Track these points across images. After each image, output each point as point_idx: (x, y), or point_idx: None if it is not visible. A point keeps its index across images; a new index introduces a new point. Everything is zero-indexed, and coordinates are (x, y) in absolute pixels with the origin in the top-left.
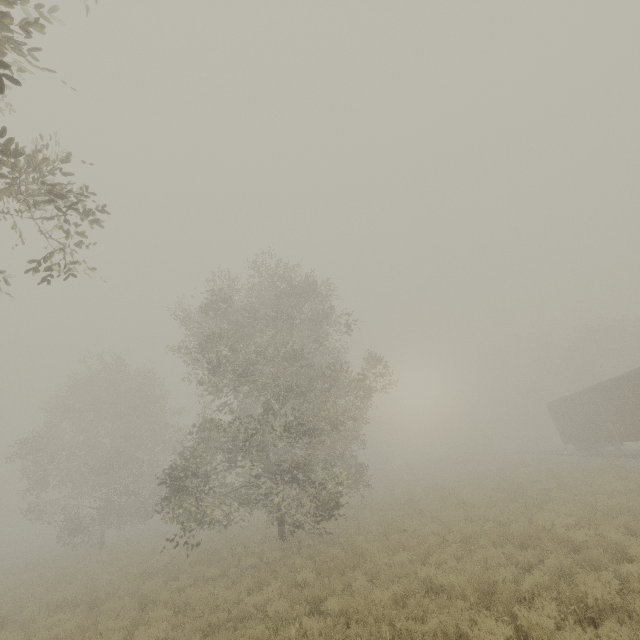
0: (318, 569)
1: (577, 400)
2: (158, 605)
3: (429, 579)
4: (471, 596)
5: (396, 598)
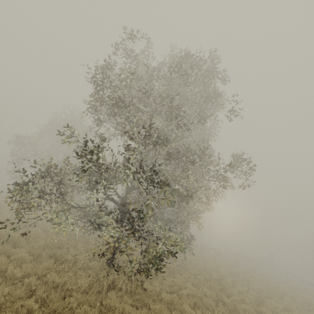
0: None
1: None
2: None
3: None
4: None
5: None
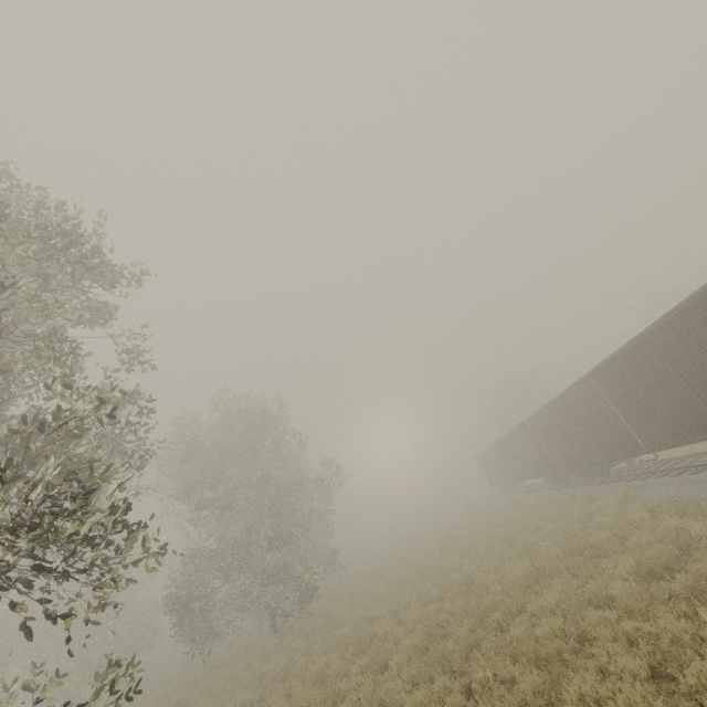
0: (306, 637)
1: (488, 455)
2: (194, 701)
3: (370, 616)
4: (388, 616)
5: (351, 632)
